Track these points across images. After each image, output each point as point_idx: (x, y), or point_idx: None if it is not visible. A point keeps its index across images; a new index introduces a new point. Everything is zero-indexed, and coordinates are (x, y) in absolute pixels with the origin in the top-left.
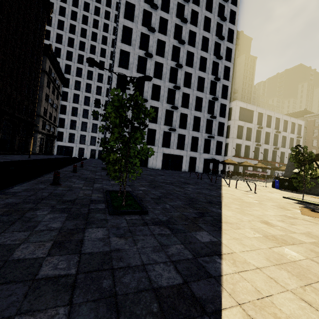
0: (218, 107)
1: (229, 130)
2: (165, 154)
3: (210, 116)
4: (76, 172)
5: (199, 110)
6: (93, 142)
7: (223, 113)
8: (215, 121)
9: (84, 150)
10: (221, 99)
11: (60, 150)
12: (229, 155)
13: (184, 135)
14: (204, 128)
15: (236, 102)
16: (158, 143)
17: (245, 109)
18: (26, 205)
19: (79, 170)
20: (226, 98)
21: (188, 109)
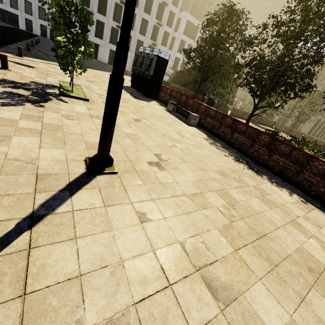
0: (167, 14)
1: (174, 42)
2: (112, 50)
3: (157, 23)
4: (37, 45)
5: (148, 13)
6: (42, 16)
7: (171, 23)
8: (161, 30)
9: (32, 24)
10: (172, 6)
11: (1, 15)
12: (168, 66)
13: (131, 36)
14: (150, 34)
15: (185, 13)
16: (106, 38)
17: (192, 24)
18: (30, 49)
19: (38, 44)
20: (177, 6)
21: (138, 9)
